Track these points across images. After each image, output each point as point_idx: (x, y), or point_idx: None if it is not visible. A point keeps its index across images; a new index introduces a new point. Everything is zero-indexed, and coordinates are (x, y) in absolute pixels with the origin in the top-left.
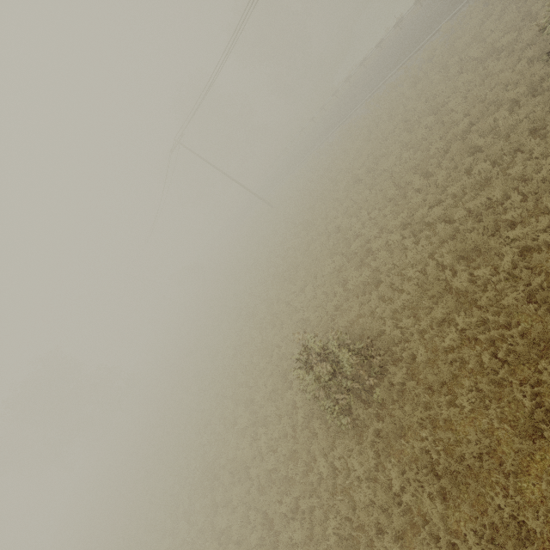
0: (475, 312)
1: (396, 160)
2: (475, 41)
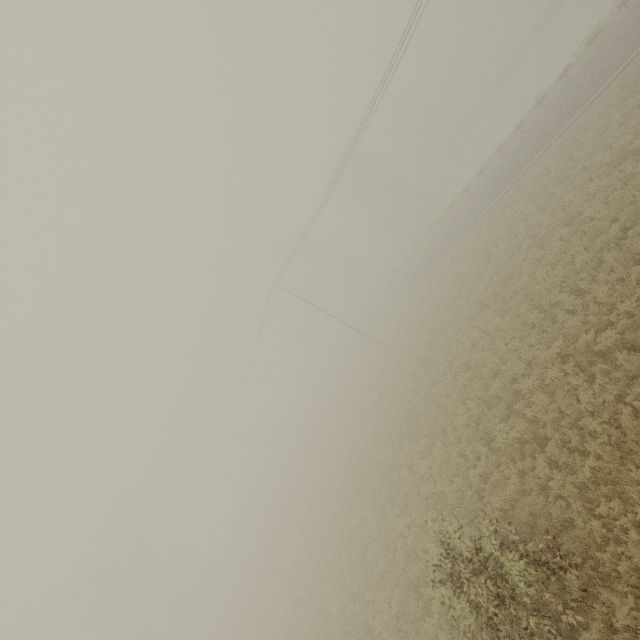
0: None
1: (530, 279)
2: (599, 149)
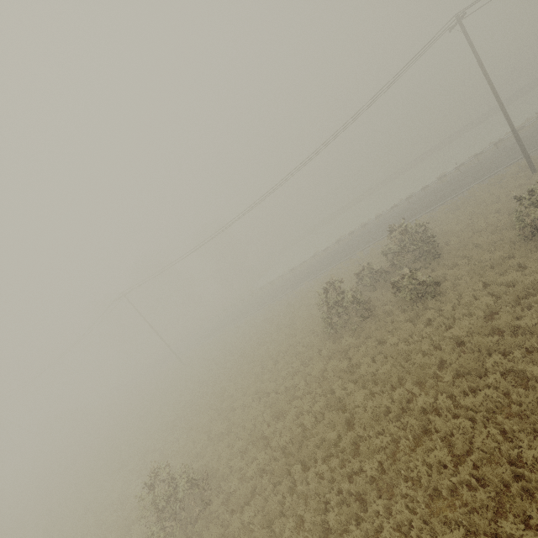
0: (268, 450)
1: (267, 348)
2: (315, 296)
